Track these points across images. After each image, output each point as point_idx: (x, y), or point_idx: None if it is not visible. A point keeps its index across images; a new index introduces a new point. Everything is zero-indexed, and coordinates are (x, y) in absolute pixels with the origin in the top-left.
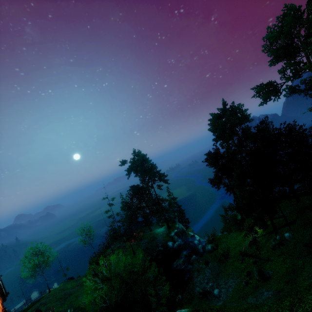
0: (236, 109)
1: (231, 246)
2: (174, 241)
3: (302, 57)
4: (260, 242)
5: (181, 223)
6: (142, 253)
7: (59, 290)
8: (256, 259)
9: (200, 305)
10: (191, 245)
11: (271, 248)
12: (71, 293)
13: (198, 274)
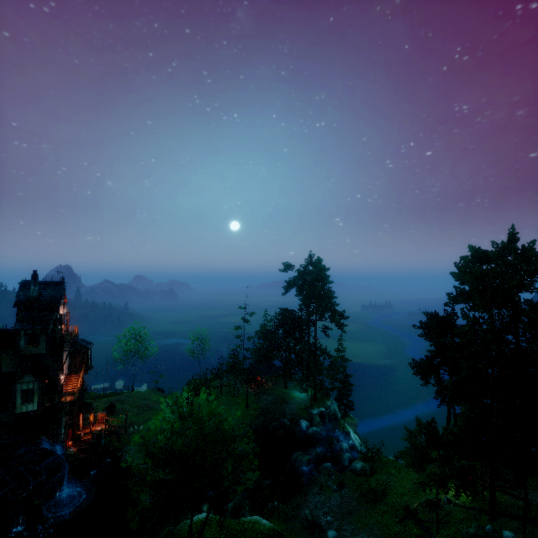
0: (530, 257)
1: (398, 488)
2: (312, 424)
3: None
4: (451, 513)
5: (339, 402)
6: (258, 412)
7: (142, 396)
8: (425, 534)
9: (298, 535)
10: (334, 445)
11: (463, 536)
12: (153, 408)
13: (319, 493)
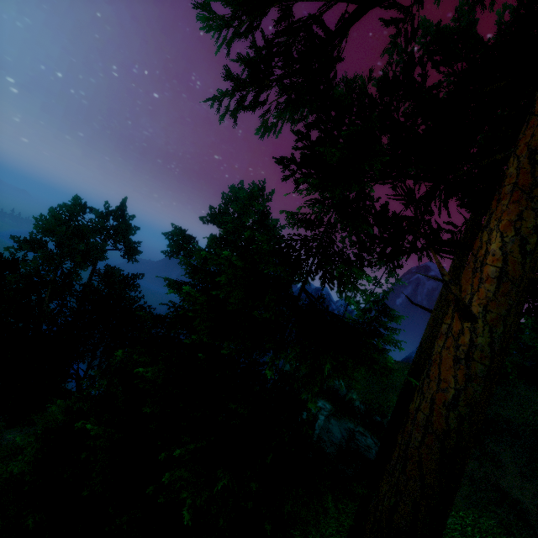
0: (122, 229)
1: None
2: None
3: None
4: None
5: None
6: None
7: None
8: None
9: None
10: None
11: None
12: None
13: None
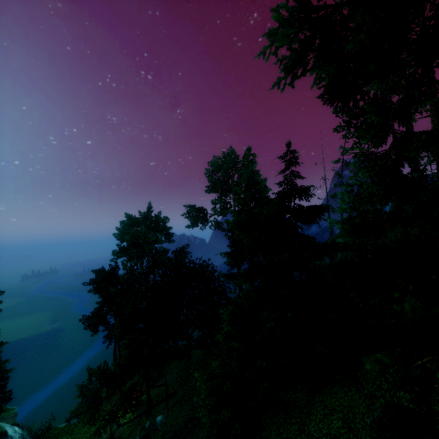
0: (160, 222)
1: None
2: None
3: (231, 199)
4: (121, 435)
5: None
6: None
7: None
8: None
9: None
10: None
11: None
12: None
13: None
